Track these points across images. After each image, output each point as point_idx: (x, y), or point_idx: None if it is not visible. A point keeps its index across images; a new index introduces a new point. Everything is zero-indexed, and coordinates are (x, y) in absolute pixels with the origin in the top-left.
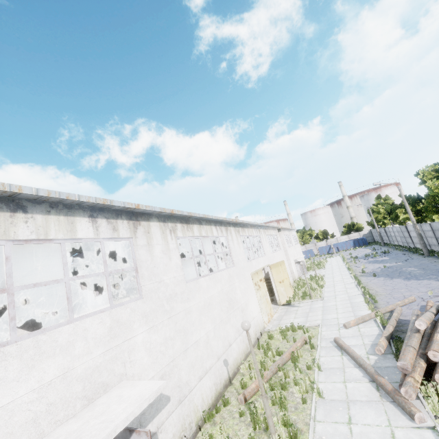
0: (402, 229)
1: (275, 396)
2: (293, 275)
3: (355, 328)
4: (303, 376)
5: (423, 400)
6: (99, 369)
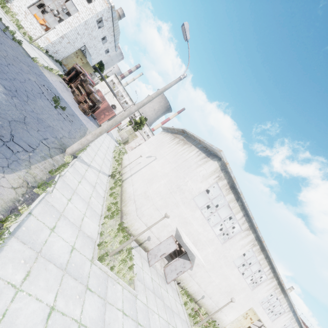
0: None
1: None
2: None
3: None
4: None
5: None
6: (200, 241)
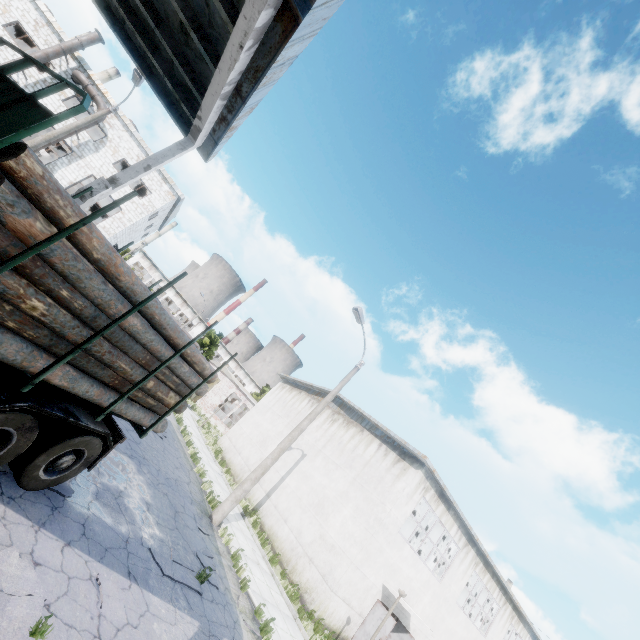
0: None
1: None
2: None
3: None
4: None
5: None
6: (413, 591)
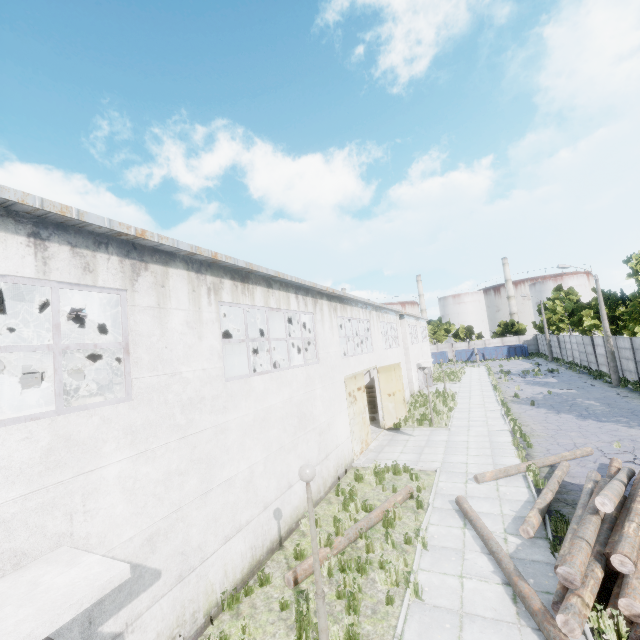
0: (586, 341)
1: (344, 584)
2: (411, 386)
3: (492, 484)
4: (396, 555)
5: (591, 638)
6: (8, 525)
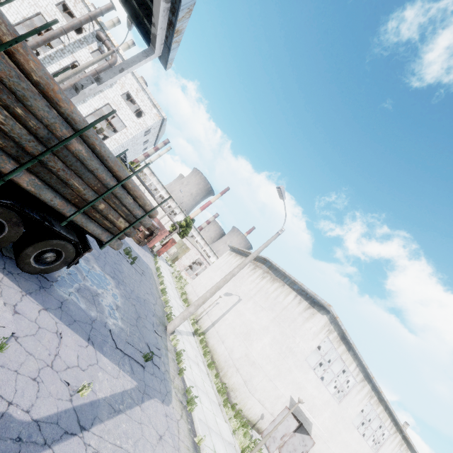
0: None
1: None
2: None
3: None
4: None
5: None
6: (316, 406)
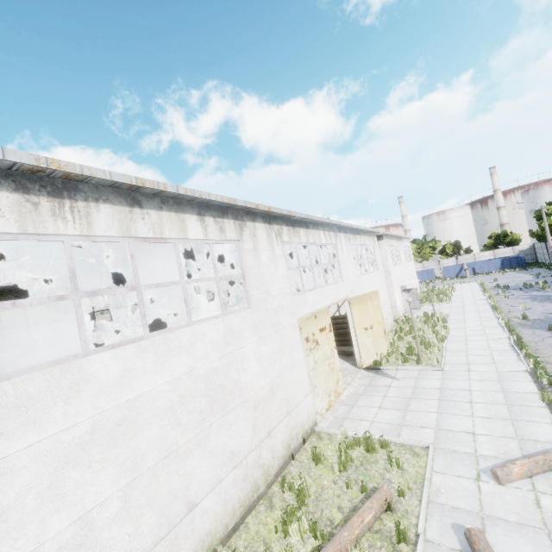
0: None
1: None
2: (395, 310)
3: (525, 487)
4: None
5: None
6: None
